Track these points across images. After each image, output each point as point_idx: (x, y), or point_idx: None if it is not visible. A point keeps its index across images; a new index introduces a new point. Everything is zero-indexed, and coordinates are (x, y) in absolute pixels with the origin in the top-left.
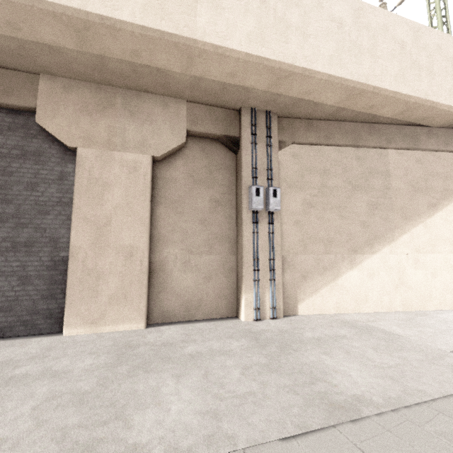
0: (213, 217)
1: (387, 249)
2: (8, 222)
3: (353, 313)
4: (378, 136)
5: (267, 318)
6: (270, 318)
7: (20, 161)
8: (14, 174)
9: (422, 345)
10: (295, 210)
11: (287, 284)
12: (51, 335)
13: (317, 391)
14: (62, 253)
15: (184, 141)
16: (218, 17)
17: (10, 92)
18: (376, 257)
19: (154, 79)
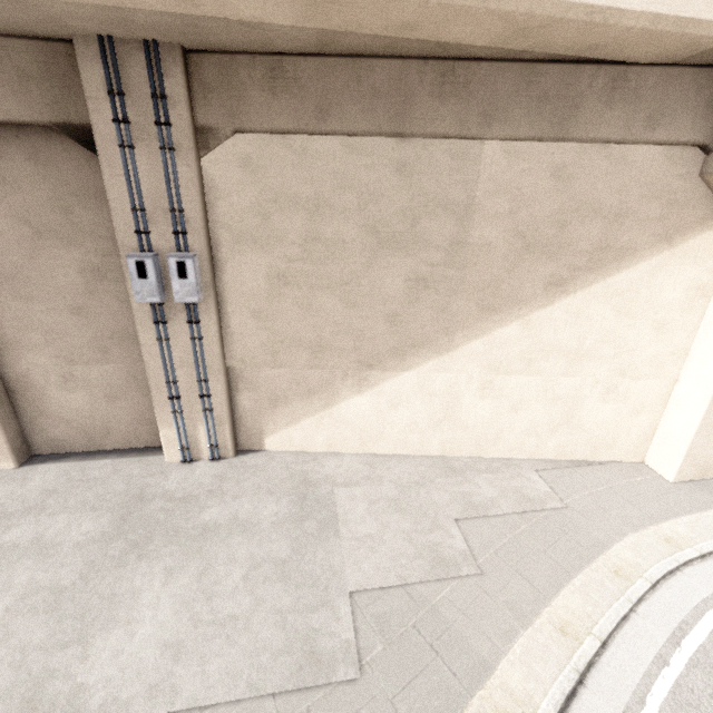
0: (96, 302)
1: (433, 364)
2: None
3: (352, 455)
4: (461, 104)
5: (205, 458)
6: (209, 460)
7: None
8: None
9: (333, 569)
10: (253, 290)
11: (246, 410)
12: None
13: (48, 667)
14: None
15: None
16: None
17: None
18: (408, 378)
19: None
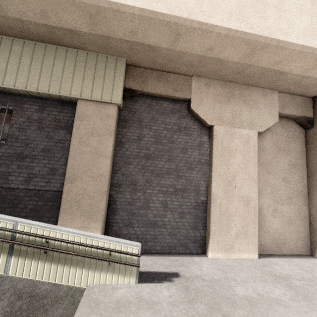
0: (291, 177)
1: None
2: (171, 174)
3: None
4: None
5: None
6: None
7: (177, 134)
8: (174, 142)
9: None
10: None
11: None
12: (199, 255)
13: None
14: (201, 198)
15: (277, 121)
16: None
17: (177, 88)
18: None
19: (270, 78)
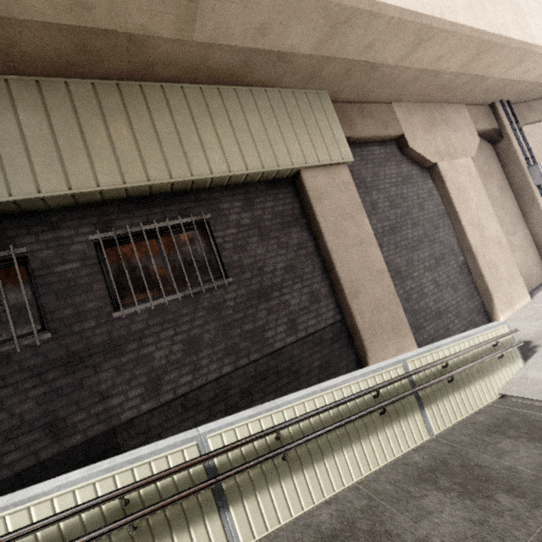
0: (505, 202)
1: None
2: (424, 242)
3: None
4: None
5: None
6: None
7: (405, 187)
8: (407, 199)
9: None
10: None
11: None
12: None
13: None
14: (459, 258)
15: (478, 140)
16: (535, 25)
17: (385, 124)
18: None
19: (468, 88)
